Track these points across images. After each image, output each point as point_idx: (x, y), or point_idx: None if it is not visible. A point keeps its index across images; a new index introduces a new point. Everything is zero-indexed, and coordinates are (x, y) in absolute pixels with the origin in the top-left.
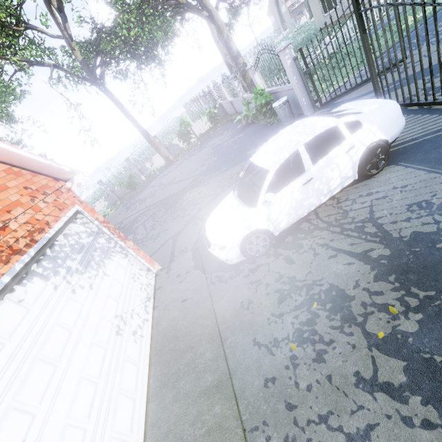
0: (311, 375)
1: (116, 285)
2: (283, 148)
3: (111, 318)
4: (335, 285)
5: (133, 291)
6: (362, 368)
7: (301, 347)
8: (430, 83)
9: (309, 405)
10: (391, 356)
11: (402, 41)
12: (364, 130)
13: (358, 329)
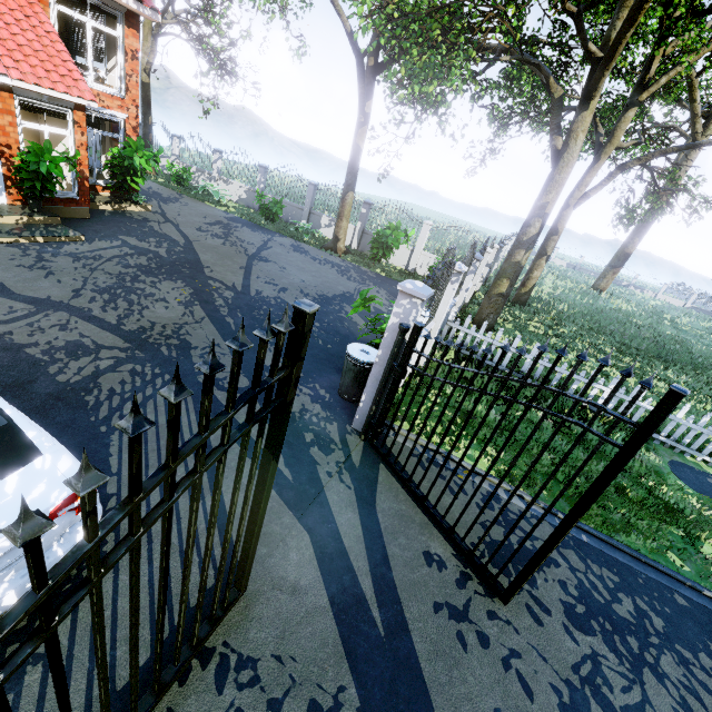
0: None
1: None
2: None
3: None
4: None
5: None
6: None
7: None
8: None
9: None
10: None
11: (529, 572)
12: None
13: None
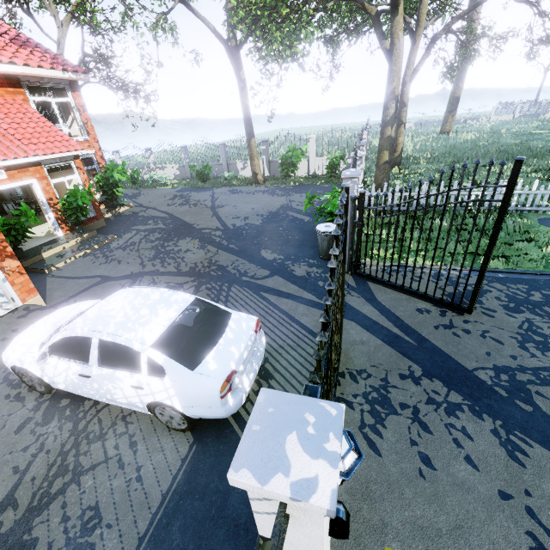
0: None
1: None
2: (98, 319)
3: None
4: None
5: None
6: None
7: None
8: (400, 381)
9: None
10: None
11: (477, 290)
12: (161, 383)
13: None
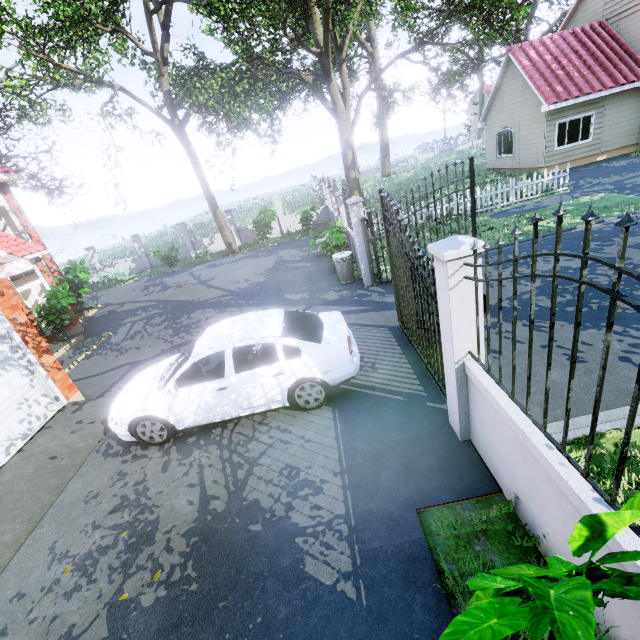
0: (48, 608)
1: None
2: (219, 340)
3: None
4: (159, 520)
5: (5, 422)
6: (81, 622)
7: (73, 573)
8: None
9: (15, 639)
10: (109, 622)
11: None
12: (300, 360)
13: (121, 580)
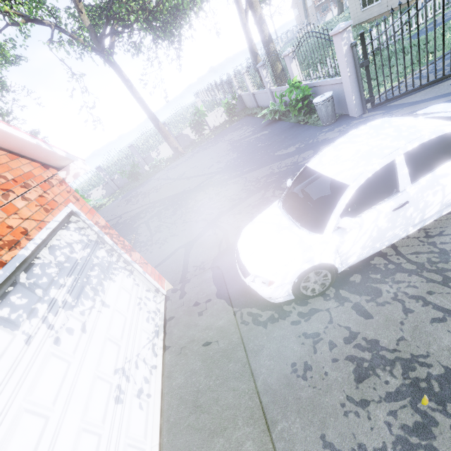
0: None
1: (117, 319)
2: (368, 155)
3: (109, 376)
4: None
5: (139, 325)
6: None
7: None
8: None
9: None
10: None
11: None
12: None
13: None
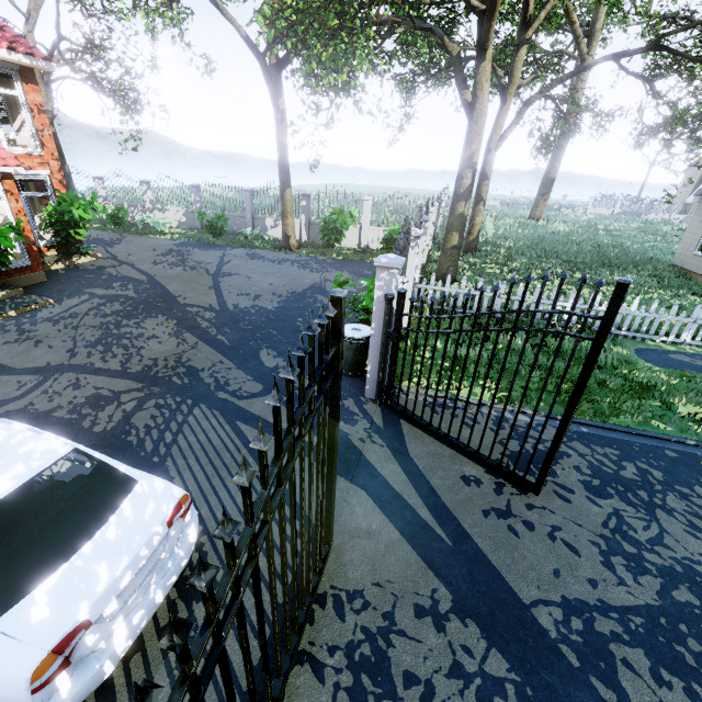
0: None
1: None
2: None
3: None
4: None
5: None
6: None
7: None
8: (414, 620)
9: None
10: None
11: (550, 462)
12: None
13: None
